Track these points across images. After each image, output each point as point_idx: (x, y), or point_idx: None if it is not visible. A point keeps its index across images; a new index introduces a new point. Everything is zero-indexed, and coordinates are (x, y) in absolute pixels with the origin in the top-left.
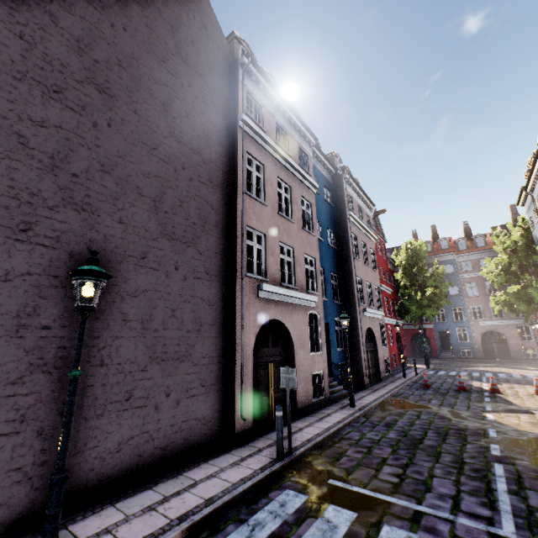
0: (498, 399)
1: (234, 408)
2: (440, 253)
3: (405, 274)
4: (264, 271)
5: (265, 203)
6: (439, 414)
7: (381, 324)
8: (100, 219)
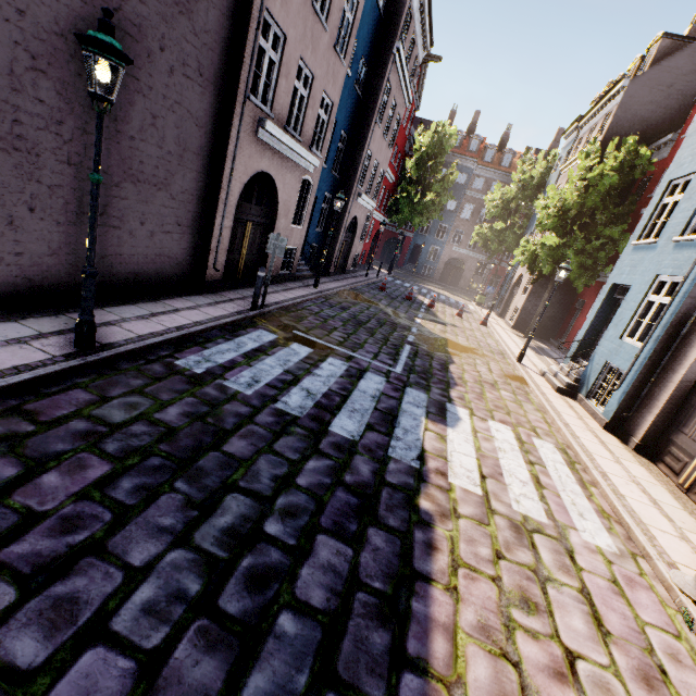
0: (430, 312)
1: (208, 258)
2: (464, 154)
3: (418, 166)
4: (270, 99)
5: None
6: (384, 311)
7: (368, 217)
8: None
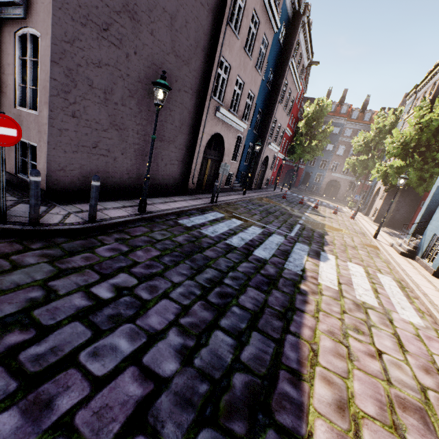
0: (314, 210)
1: (189, 177)
2: (337, 115)
3: (306, 125)
4: (222, 97)
5: (238, 36)
6: (284, 208)
7: (275, 156)
8: (141, 29)
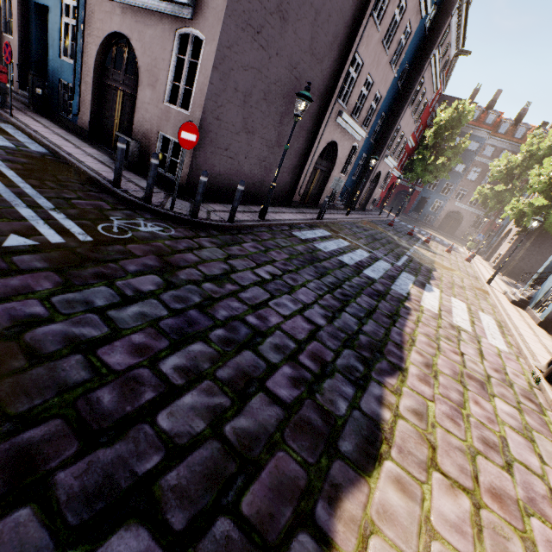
0: (425, 245)
1: (297, 188)
2: (479, 126)
3: (435, 135)
4: (347, 99)
5: (379, 28)
6: (391, 237)
7: (388, 172)
8: (287, 28)
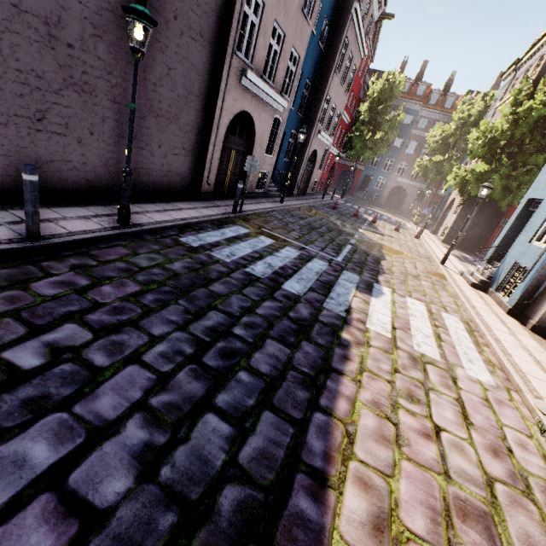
0: (371, 226)
1: (203, 175)
2: (411, 99)
3: (370, 109)
4: (251, 54)
5: None
6: (333, 222)
7: (326, 151)
8: None
